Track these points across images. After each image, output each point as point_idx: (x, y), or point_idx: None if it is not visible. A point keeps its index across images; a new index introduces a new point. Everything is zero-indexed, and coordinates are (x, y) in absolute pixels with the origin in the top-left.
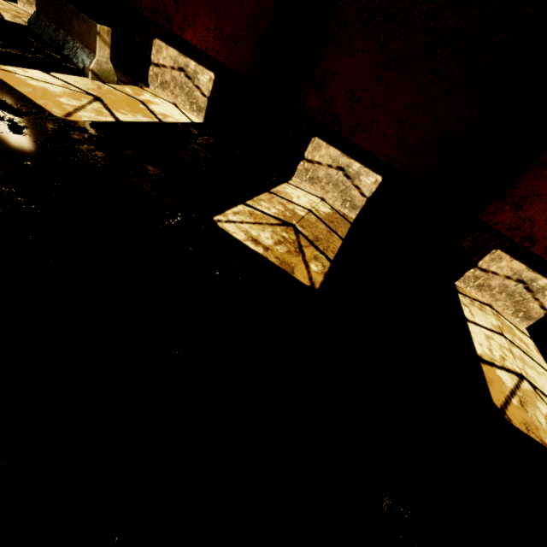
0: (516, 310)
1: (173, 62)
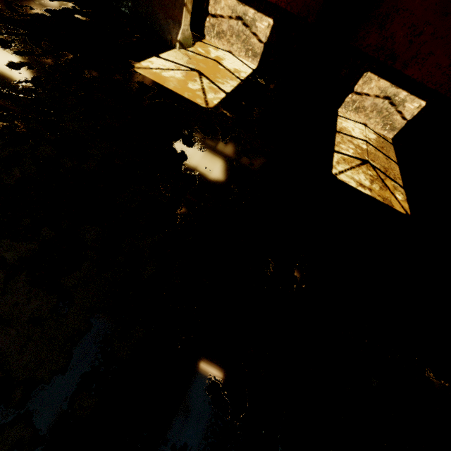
0: None
1: (231, 12)
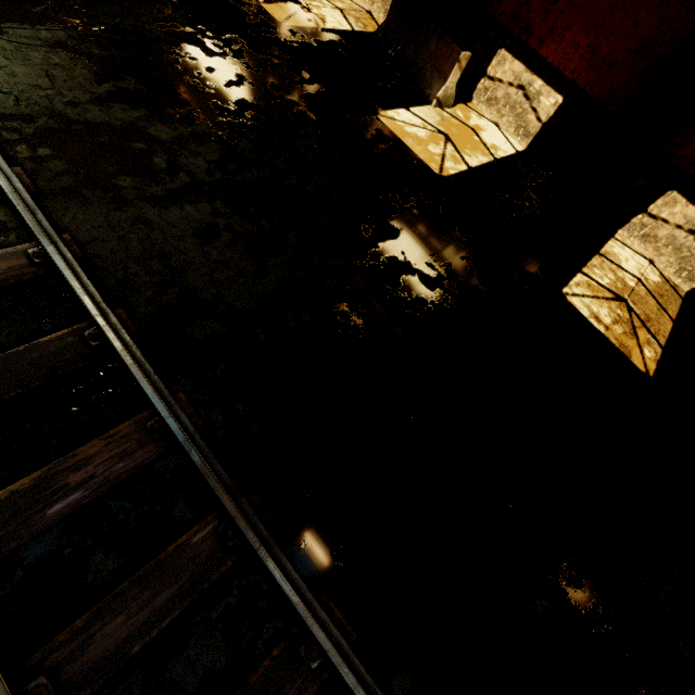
0: None
1: (514, 78)
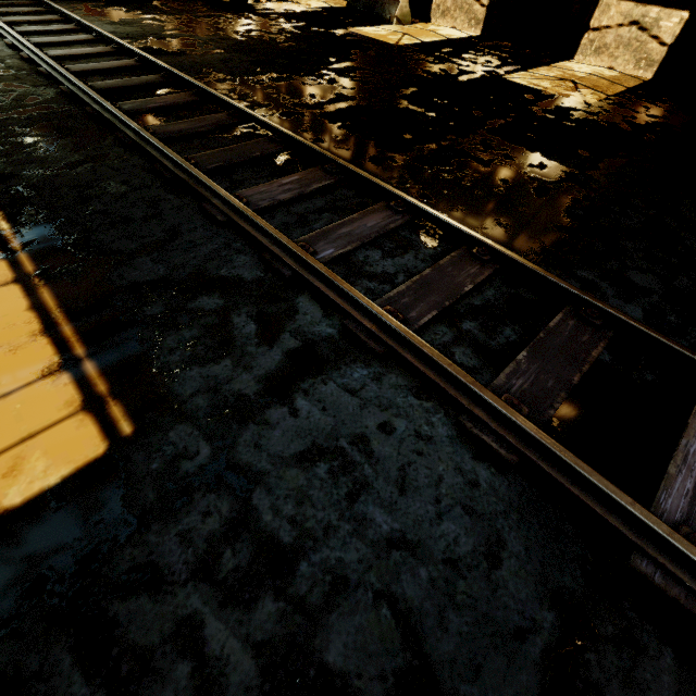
0: None
1: None
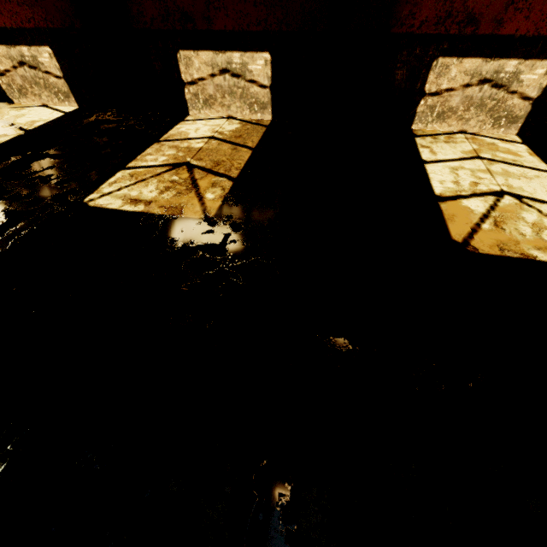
0: (495, 120)
1: (11, 61)
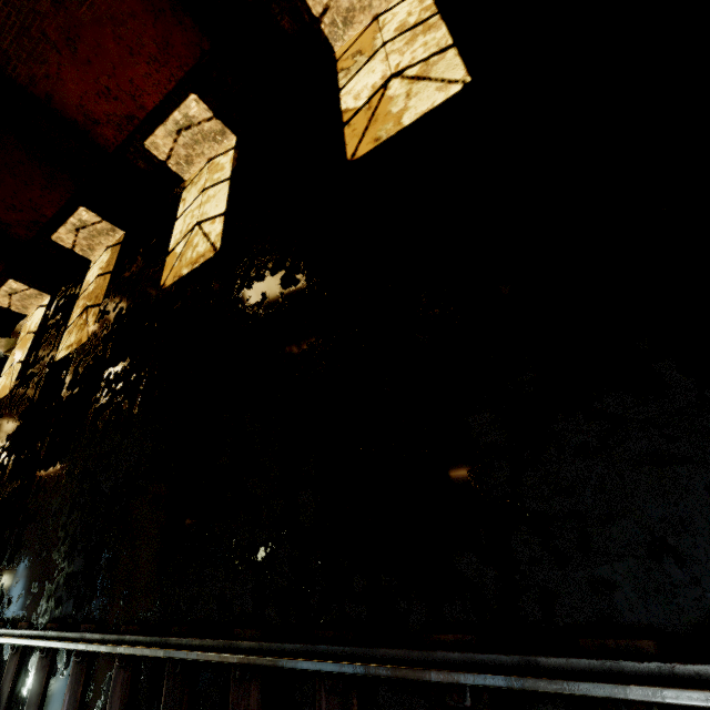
0: (214, 141)
1: (6, 297)
